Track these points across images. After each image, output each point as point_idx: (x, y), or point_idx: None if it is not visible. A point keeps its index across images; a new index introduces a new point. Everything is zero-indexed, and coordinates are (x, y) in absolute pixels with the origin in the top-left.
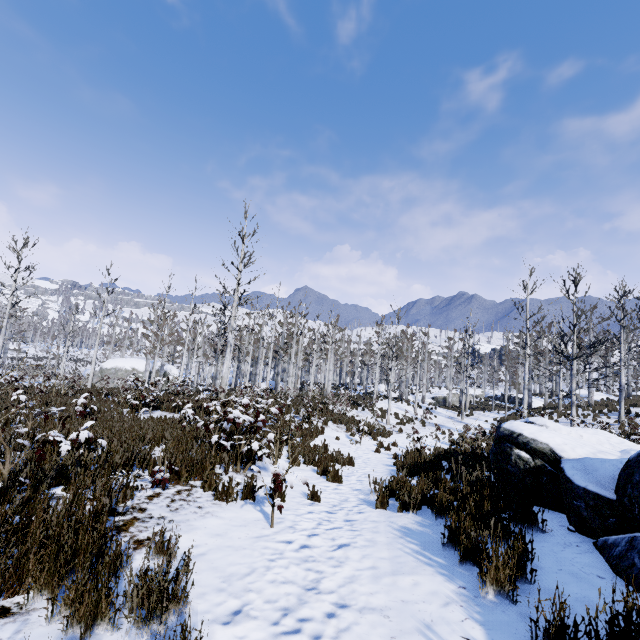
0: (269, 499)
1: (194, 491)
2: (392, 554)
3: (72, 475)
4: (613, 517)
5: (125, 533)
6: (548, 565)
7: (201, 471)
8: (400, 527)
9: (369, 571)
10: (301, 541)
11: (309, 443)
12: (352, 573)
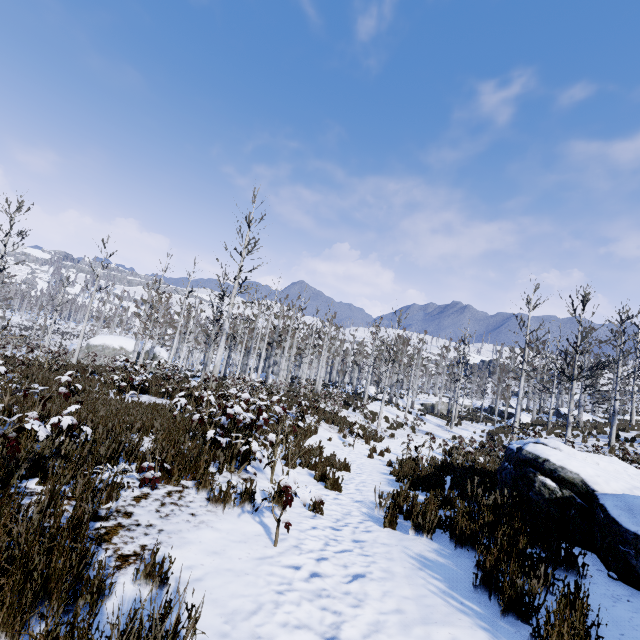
0: (268, 508)
1: (186, 493)
2: (416, 592)
3: (49, 468)
4: None
5: (107, 545)
6: (605, 626)
7: (194, 470)
8: (416, 555)
9: (395, 616)
10: (310, 567)
11: (303, 443)
12: (376, 618)
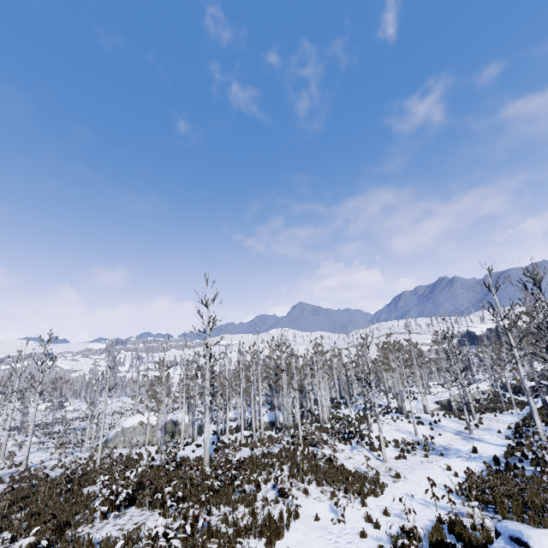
0: None
1: None
2: None
3: None
4: None
5: None
6: None
7: None
8: None
9: None
10: None
11: None
12: None
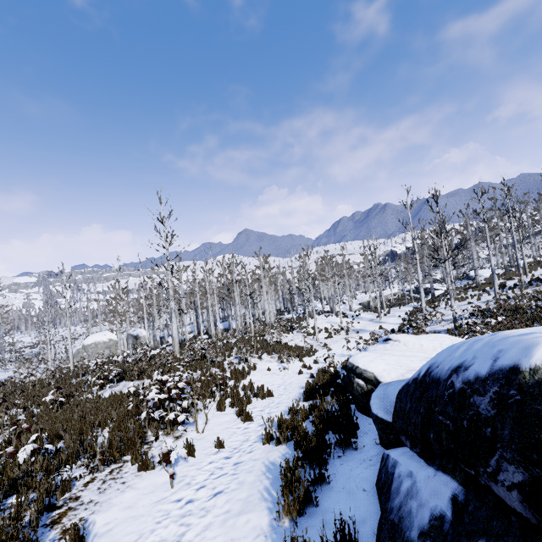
0: (184, 457)
1: (124, 467)
2: (248, 493)
3: (19, 487)
4: (392, 434)
5: (57, 525)
6: (339, 485)
7: (132, 447)
8: (269, 462)
9: (223, 516)
10: (189, 497)
11: (240, 384)
12: (210, 521)
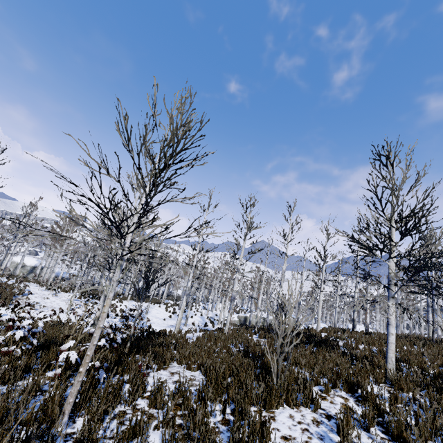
0: None
1: None
2: None
3: None
4: None
5: None
6: None
7: None
8: None
9: None
10: None
11: None
12: None
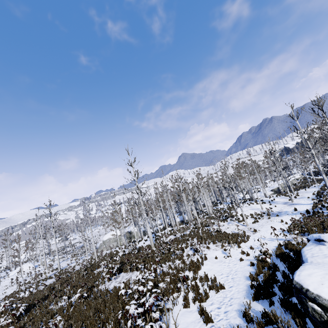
0: None
1: None
2: None
3: None
4: None
5: None
6: None
7: None
8: None
9: None
10: None
11: (197, 276)
12: None
